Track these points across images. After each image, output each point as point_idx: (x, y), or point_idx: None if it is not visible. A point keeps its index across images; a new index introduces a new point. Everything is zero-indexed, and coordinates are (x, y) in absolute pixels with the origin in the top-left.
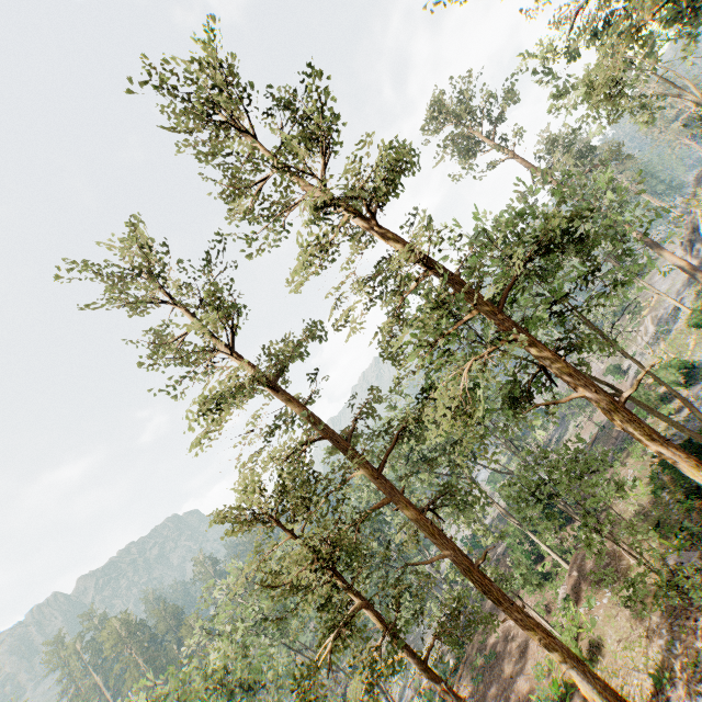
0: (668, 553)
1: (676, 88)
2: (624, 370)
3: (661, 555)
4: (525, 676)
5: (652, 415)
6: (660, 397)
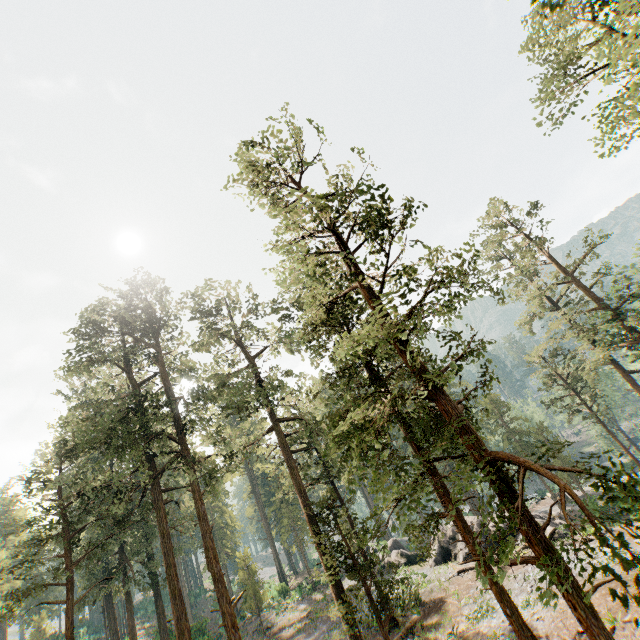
0: None
1: None
2: None
3: None
4: None
5: None
6: None
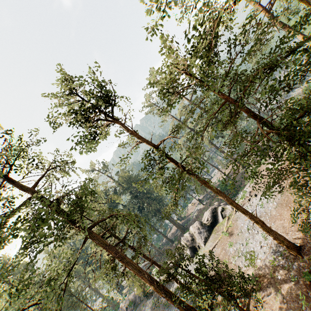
0: None
1: None
2: None
3: None
4: None
5: None
6: None
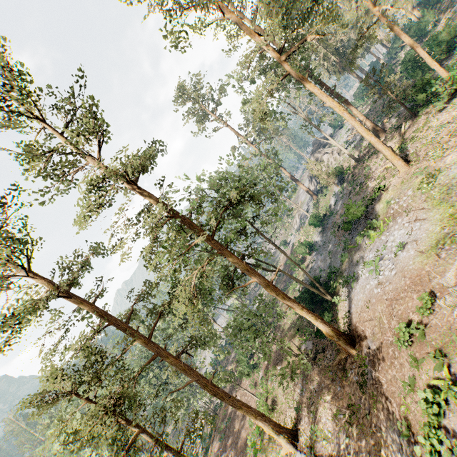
0: (302, 343)
1: (295, 110)
2: (288, 242)
3: (300, 345)
4: (245, 427)
5: (298, 269)
6: (301, 259)
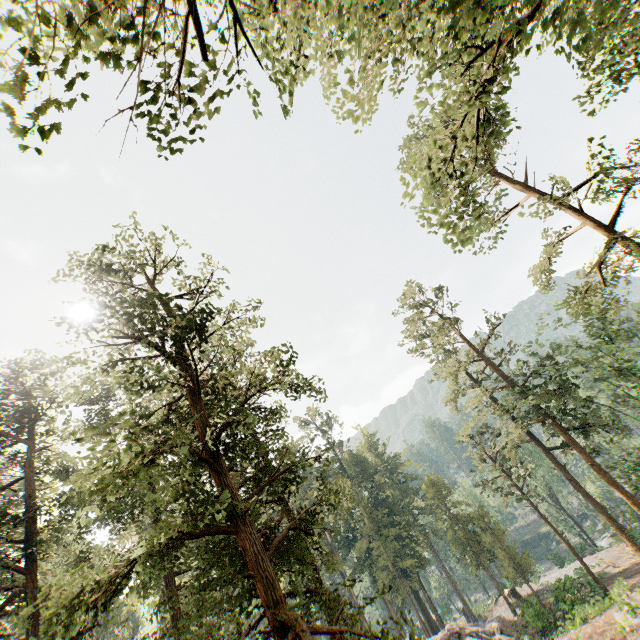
0: None
1: None
2: None
3: None
4: None
5: None
6: None
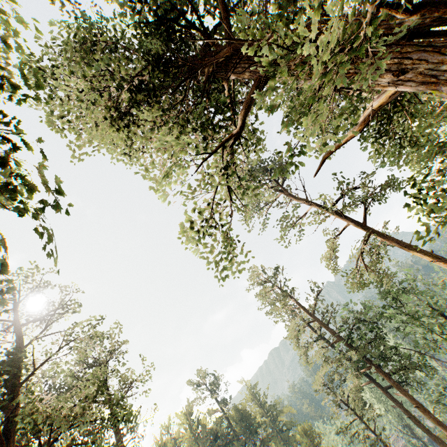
0: None
1: None
2: None
3: None
4: None
5: None
6: None
